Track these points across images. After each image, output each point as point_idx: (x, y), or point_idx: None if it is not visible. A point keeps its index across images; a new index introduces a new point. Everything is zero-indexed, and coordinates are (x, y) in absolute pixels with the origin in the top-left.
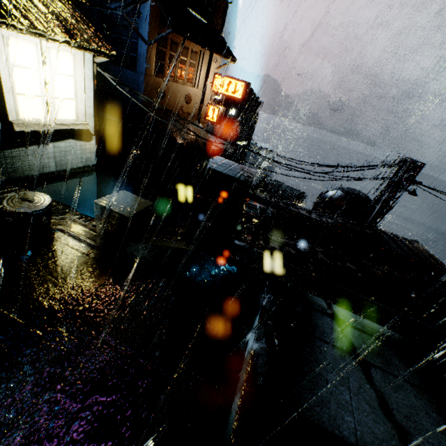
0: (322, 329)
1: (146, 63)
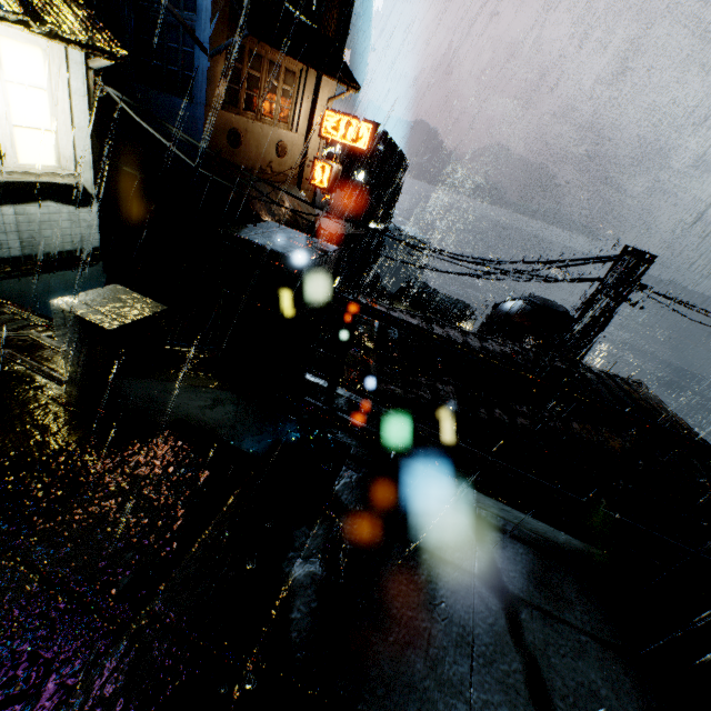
0: (440, 536)
1: (208, 86)
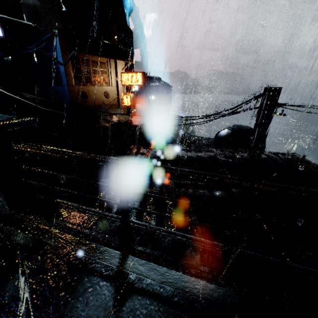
0: (78, 313)
1: (66, 77)
